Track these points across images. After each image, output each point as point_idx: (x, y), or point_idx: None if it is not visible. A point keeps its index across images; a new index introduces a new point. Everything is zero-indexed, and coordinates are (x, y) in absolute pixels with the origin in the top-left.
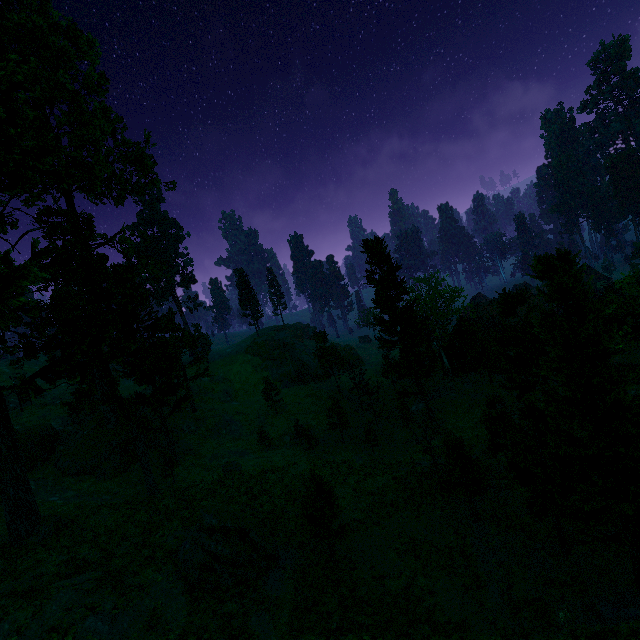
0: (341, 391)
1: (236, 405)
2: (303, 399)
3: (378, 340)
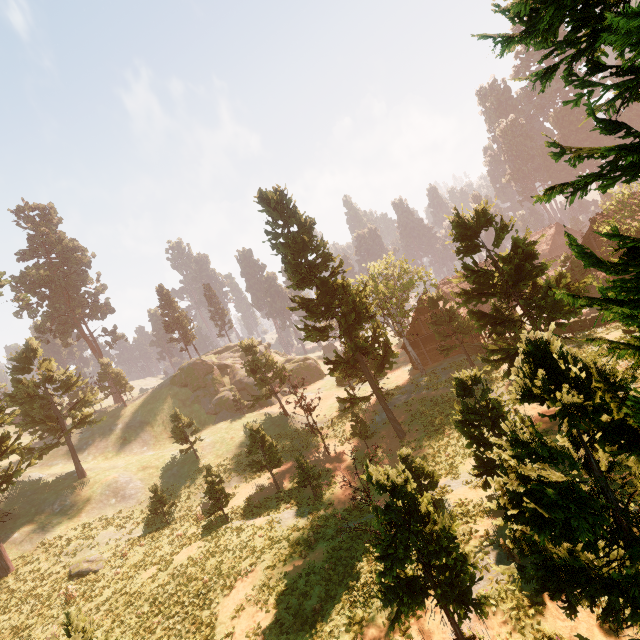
0: (287, 413)
1: (147, 456)
2: (237, 432)
3: (300, 329)
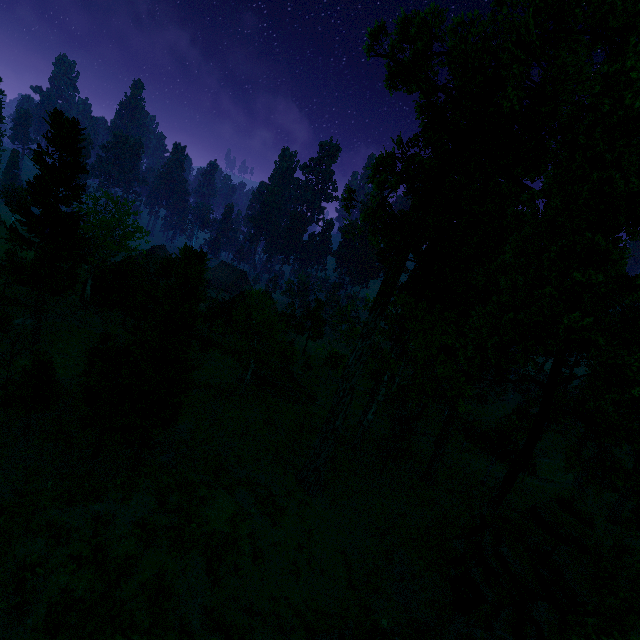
0: None
1: None
2: None
3: (8, 229)
